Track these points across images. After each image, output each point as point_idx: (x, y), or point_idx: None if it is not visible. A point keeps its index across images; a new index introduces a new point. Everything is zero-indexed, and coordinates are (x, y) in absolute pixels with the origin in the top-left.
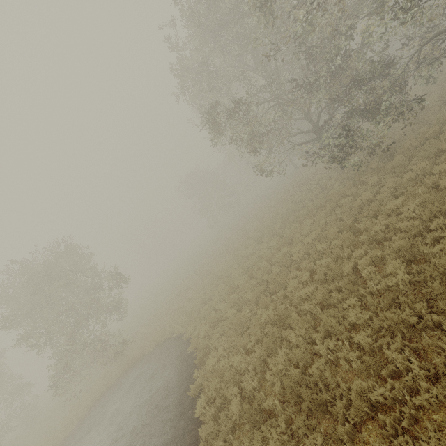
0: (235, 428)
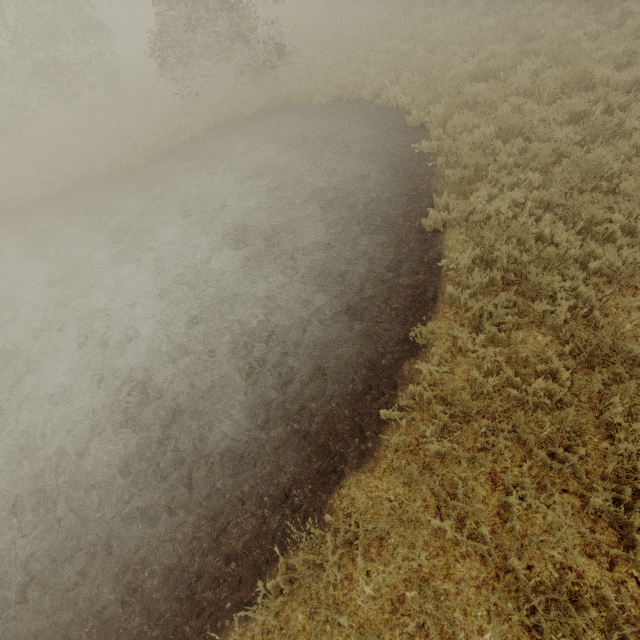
0: (518, 325)
